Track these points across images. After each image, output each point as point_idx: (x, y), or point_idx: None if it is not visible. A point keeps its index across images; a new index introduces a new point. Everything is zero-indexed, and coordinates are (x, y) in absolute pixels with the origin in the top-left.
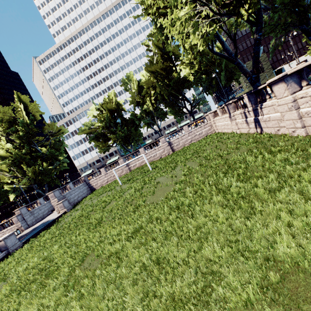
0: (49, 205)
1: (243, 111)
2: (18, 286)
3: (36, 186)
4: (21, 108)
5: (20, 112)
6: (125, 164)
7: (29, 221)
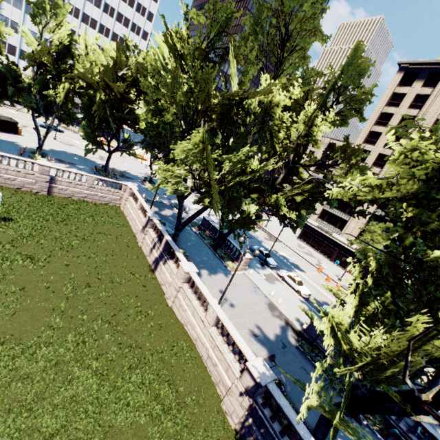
0: None
1: (156, 240)
2: None
3: None
4: None
5: None
6: None
7: None
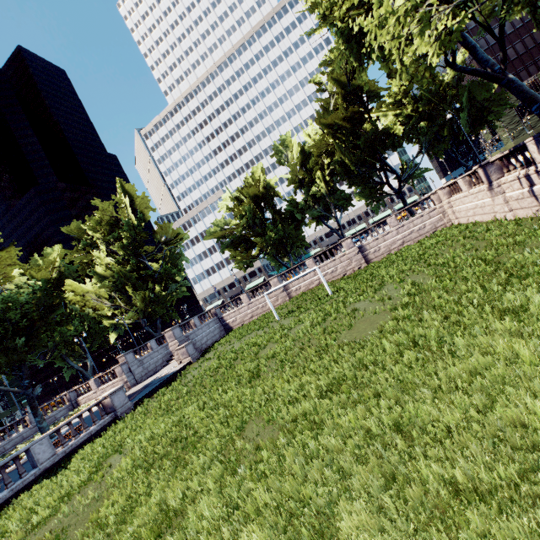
0: (164, 351)
1: (523, 172)
2: (143, 461)
3: (145, 322)
4: (126, 203)
5: (124, 210)
6: (284, 283)
7: (137, 374)
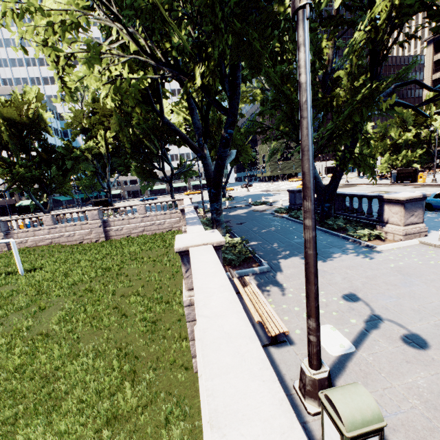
0: None
1: None
2: None
3: None
4: None
5: None
6: None
7: None
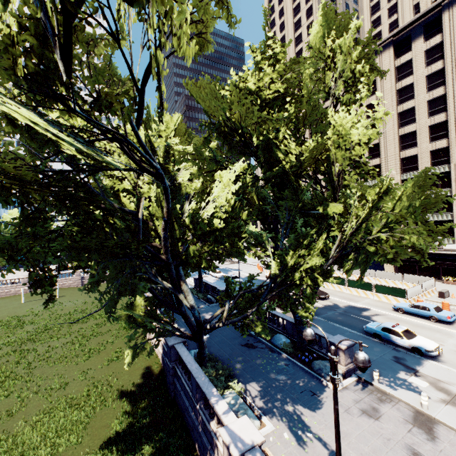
0: None
1: None
2: None
3: None
4: None
5: None
6: None
7: None
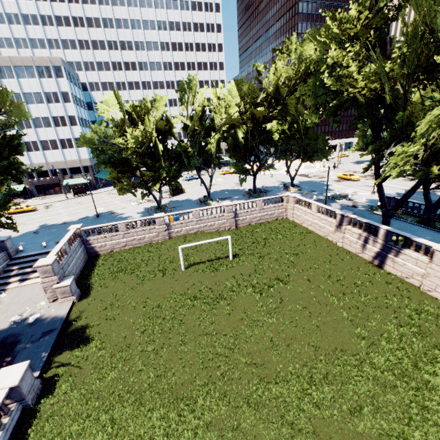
0: None
1: (365, 234)
2: None
3: None
4: None
5: None
6: (201, 243)
7: None
